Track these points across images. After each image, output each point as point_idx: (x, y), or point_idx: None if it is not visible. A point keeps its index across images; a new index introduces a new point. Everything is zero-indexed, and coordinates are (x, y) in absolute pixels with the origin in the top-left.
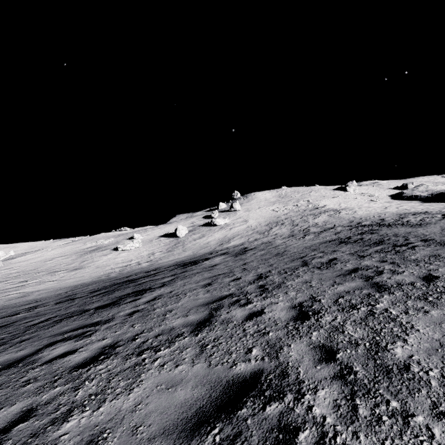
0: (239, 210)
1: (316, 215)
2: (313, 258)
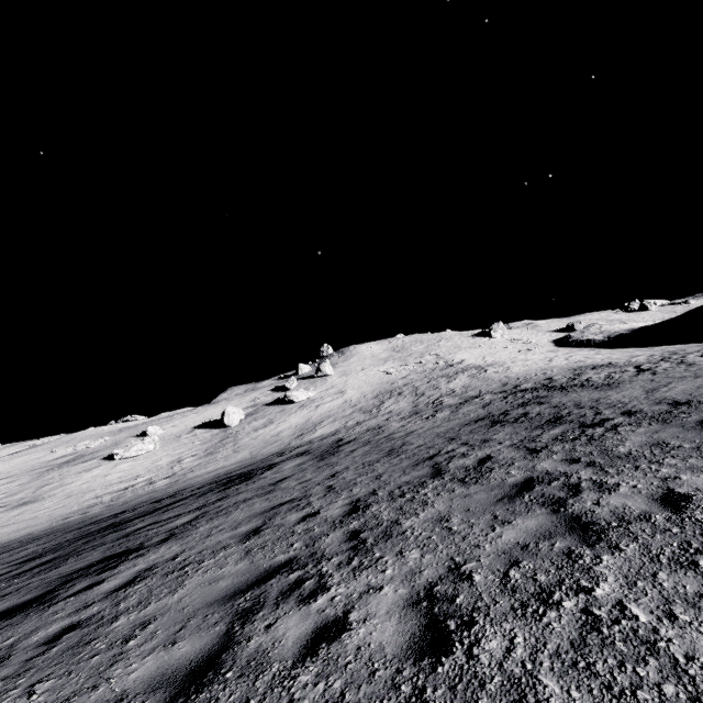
0: (331, 374)
1: (450, 377)
2: (452, 457)
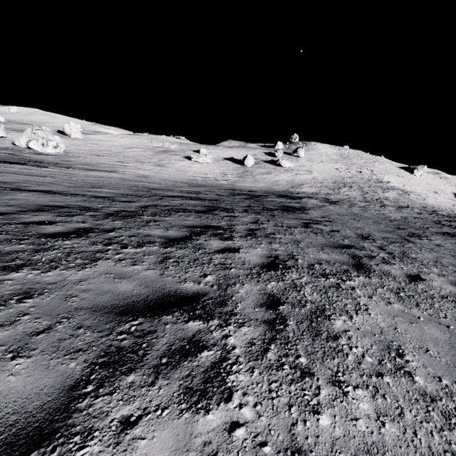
0: (302, 157)
1: (384, 189)
2: (427, 227)
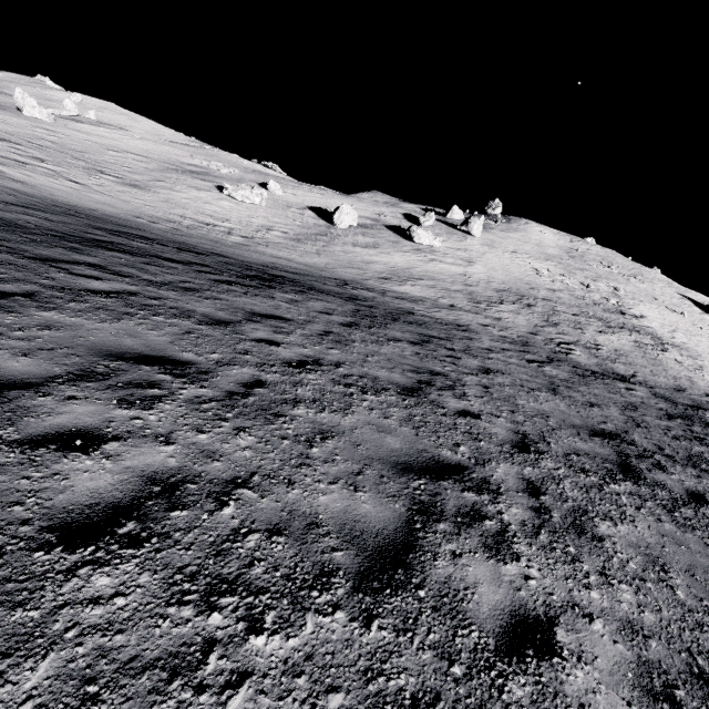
0: (475, 236)
1: (609, 327)
2: (472, 520)
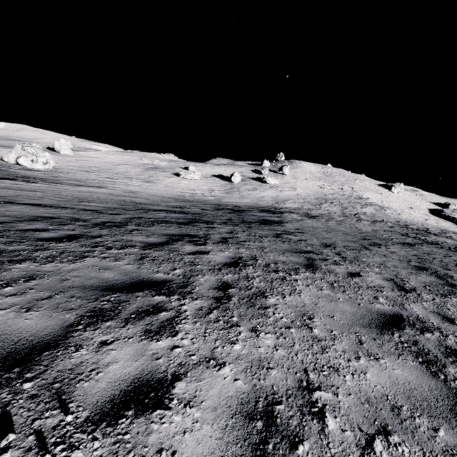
0: (287, 175)
1: (363, 205)
2: (392, 238)
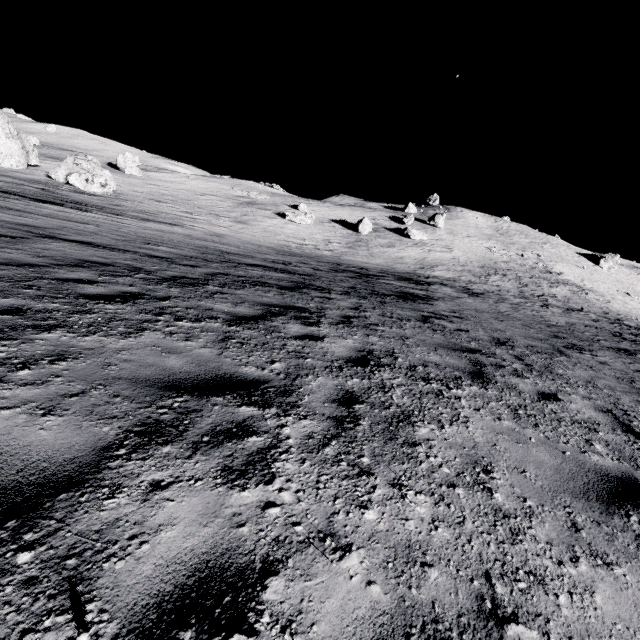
0: (440, 228)
1: (552, 283)
2: (598, 339)
